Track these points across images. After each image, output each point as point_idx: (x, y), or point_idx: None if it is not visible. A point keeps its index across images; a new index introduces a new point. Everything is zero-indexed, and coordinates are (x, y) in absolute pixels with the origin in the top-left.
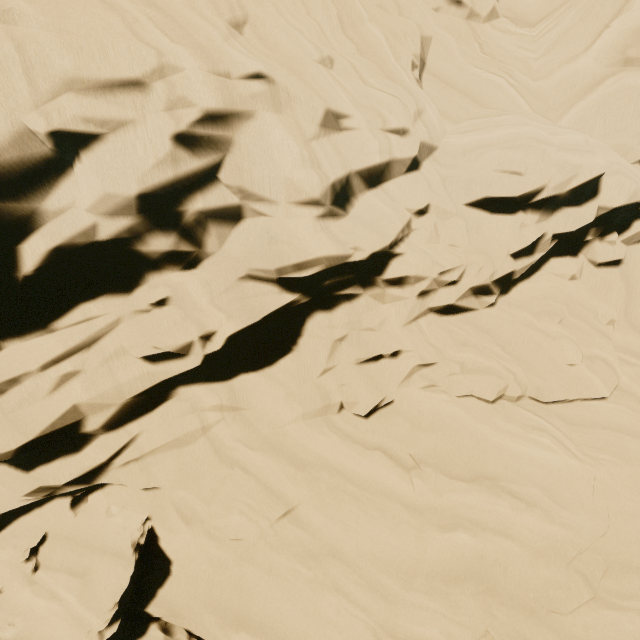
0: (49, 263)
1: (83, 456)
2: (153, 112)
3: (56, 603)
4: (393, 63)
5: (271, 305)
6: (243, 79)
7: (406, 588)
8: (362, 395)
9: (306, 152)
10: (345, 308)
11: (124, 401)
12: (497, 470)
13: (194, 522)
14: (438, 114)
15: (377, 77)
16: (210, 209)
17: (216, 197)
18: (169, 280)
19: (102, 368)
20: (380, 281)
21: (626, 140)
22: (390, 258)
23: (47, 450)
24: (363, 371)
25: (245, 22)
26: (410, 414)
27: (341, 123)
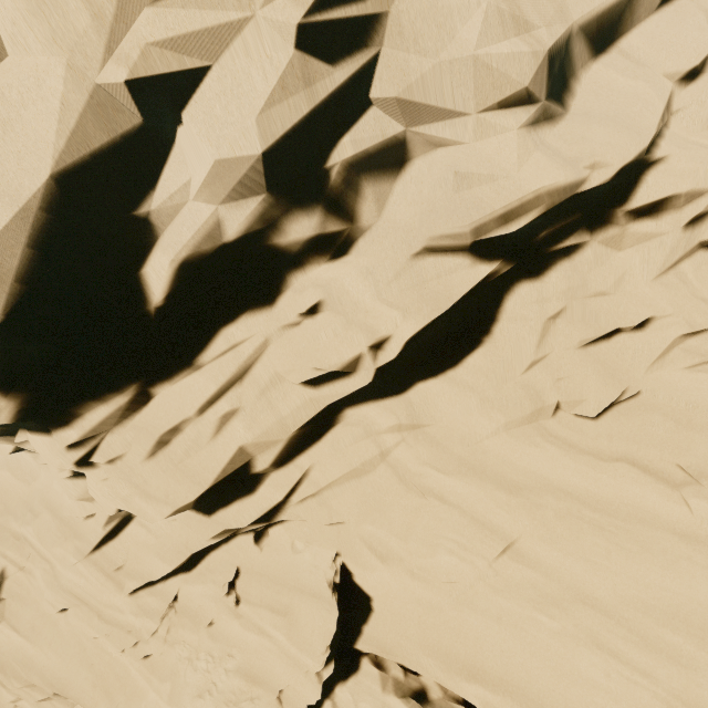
0: (178, 286)
1: (259, 497)
2: (266, 4)
3: (266, 639)
4: None
5: (462, 286)
6: None
7: (707, 649)
8: (591, 390)
9: (506, 7)
10: (562, 269)
11: (290, 435)
12: None
13: (391, 560)
14: None
15: None
16: (363, 157)
17: (370, 134)
18: (317, 278)
19: (260, 402)
20: (621, 215)
21: None
22: (642, 171)
23: (222, 494)
24: (590, 356)
25: None
26: (671, 408)
27: None
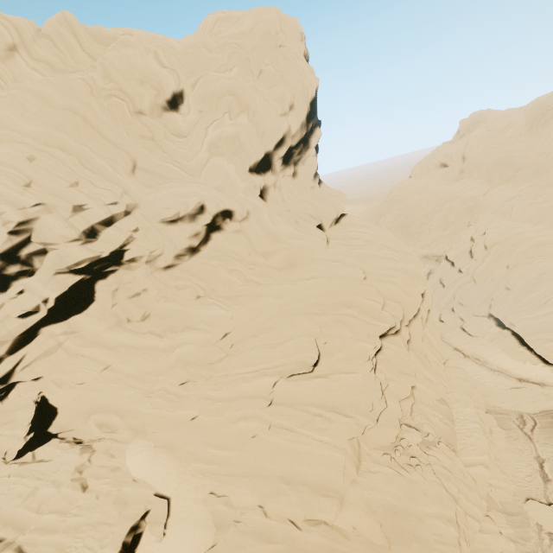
0: None
1: None
2: None
3: (1, 437)
4: (112, 173)
5: (71, 282)
6: (32, 207)
7: (159, 377)
8: (135, 311)
9: (67, 224)
10: (112, 276)
11: (14, 338)
12: (191, 323)
13: (63, 385)
14: (142, 187)
15: (102, 183)
16: (32, 252)
17: (33, 248)
18: (23, 282)
19: (0, 325)
20: (124, 262)
21: (220, 183)
22: (124, 252)
23: None
24: (133, 301)
25: (31, 182)
26: (160, 314)
27: (84, 208)
